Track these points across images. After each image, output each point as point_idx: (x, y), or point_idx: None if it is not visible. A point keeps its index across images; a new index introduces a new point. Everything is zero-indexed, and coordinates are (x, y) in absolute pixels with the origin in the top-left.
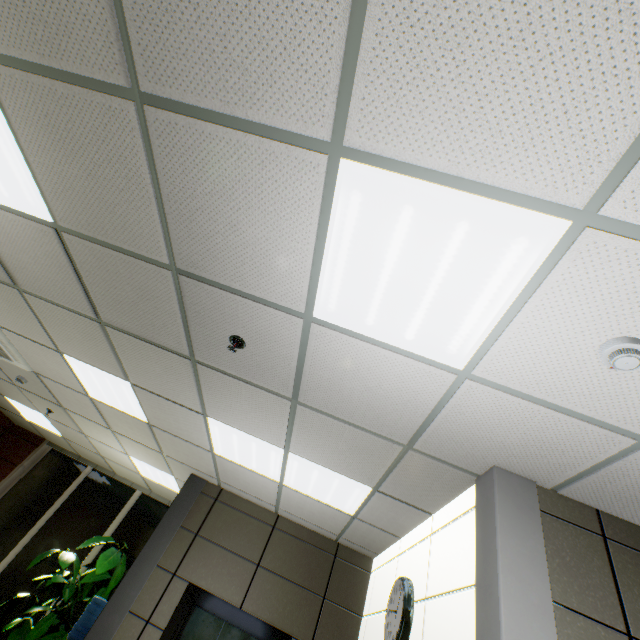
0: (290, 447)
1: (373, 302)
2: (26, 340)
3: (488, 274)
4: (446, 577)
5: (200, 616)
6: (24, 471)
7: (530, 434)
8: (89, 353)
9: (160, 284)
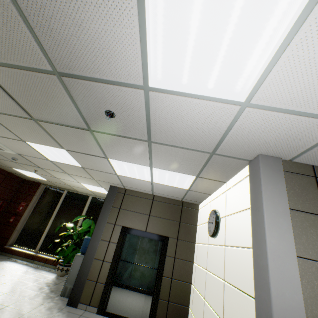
0: (152, 165)
1: (185, 66)
2: (4, 138)
3: (267, 19)
4: (235, 207)
5: (131, 236)
6: (38, 197)
7: (282, 133)
8: (37, 138)
9: (53, 86)
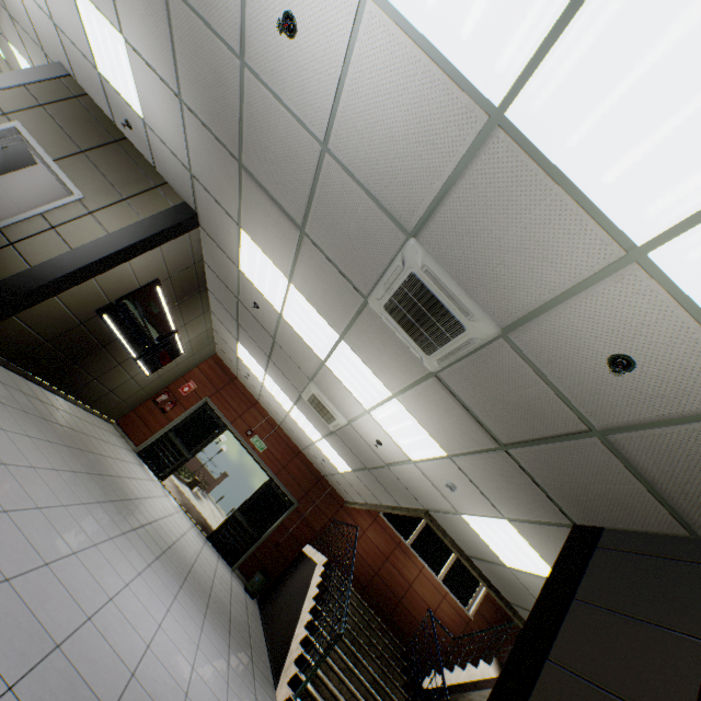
0: None
1: None
2: None
3: None
4: None
5: None
6: None
7: (45, 27)
8: None
9: None
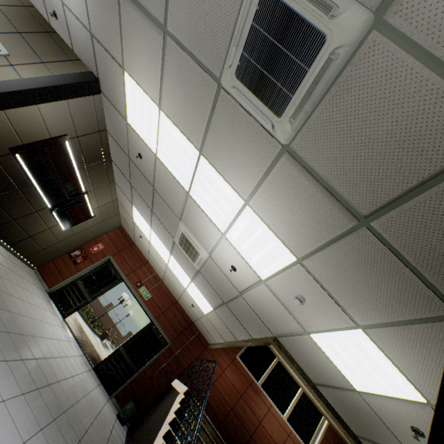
0: None
1: None
2: None
3: None
4: None
5: None
6: None
7: None
8: None
9: None
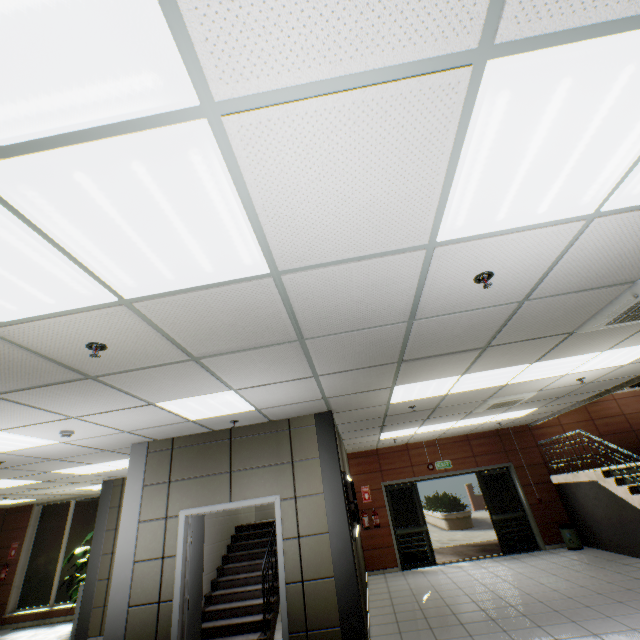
0: (93, 463)
1: (3, 446)
2: None
3: (8, 437)
4: None
5: None
6: (35, 527)
7: (112, 439)
8: None
9: None
